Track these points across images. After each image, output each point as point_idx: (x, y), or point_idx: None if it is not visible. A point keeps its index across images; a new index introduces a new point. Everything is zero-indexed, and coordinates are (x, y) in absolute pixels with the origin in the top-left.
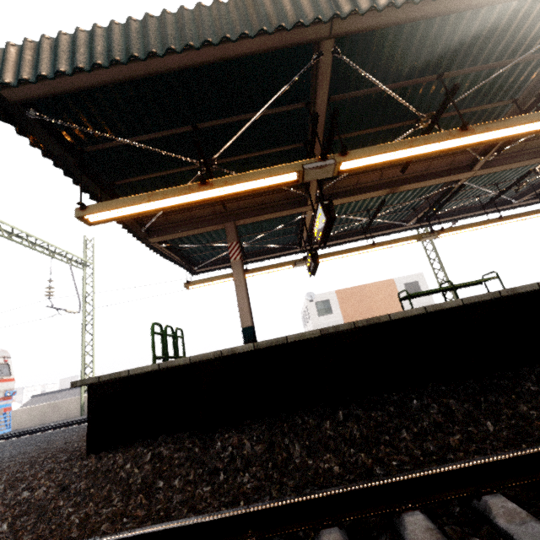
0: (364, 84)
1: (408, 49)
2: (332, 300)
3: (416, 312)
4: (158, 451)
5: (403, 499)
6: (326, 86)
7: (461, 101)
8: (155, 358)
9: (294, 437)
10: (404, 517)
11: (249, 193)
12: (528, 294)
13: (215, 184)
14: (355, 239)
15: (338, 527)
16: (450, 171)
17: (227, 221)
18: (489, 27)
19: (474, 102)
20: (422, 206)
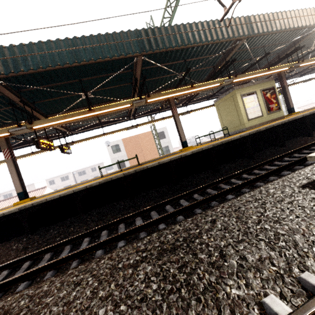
0: (39, 83)
1: (52, 72)
2: (120, 144)
3: (56, 197)
4: None
5: None
6: (8, 92)
7: (105, 84)
8: None
9: (0, 252)
10: None
11: None
12: (99, 184)
13: None
14: (104, 126)
15: None
16: None
17: None
18: (91, 64)
19: (112, 83)
20: (129, 112)
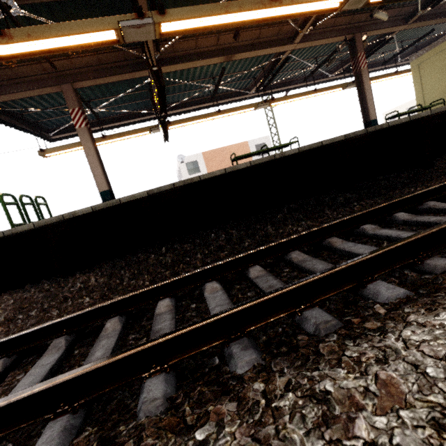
0: None
1: None
2: (199, 161)
3: (219, 173)
4: (20, 296)
5: (165, 293)
6: None
7: None
8: (14, 225)
9: (127, 269)
10: (158, 303)
11: (65, 52)
12: (293, 156)
13: (15, 36)
14: (207, 105)
15: (120, 316)
16: (278, 42)
17: (63, 82)
18: None
19: None
20: (260, 75)
